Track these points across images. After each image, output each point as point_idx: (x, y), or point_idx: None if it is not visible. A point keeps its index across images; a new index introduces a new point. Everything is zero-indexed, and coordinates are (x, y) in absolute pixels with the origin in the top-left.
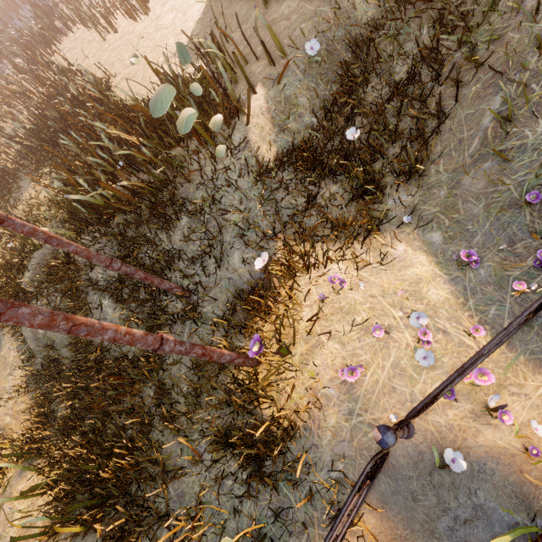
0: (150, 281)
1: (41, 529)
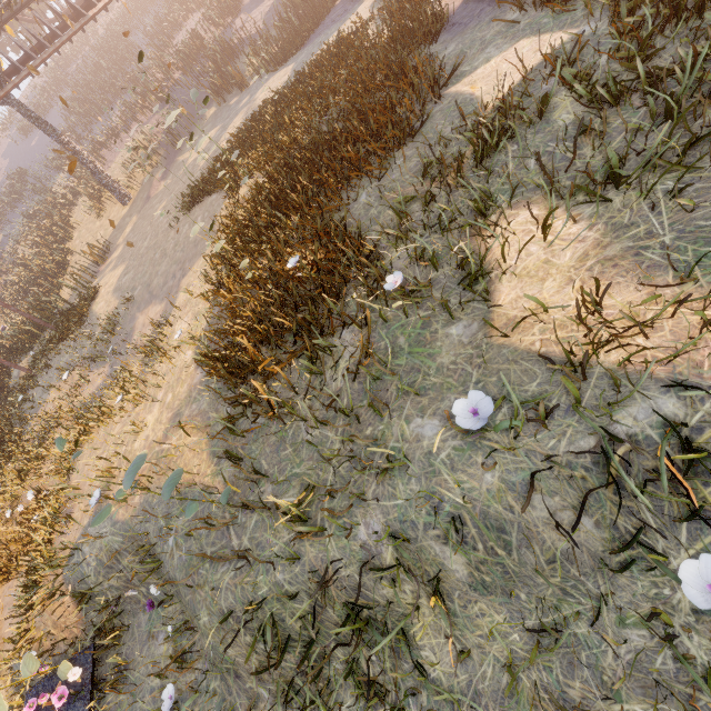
0: None
1: None
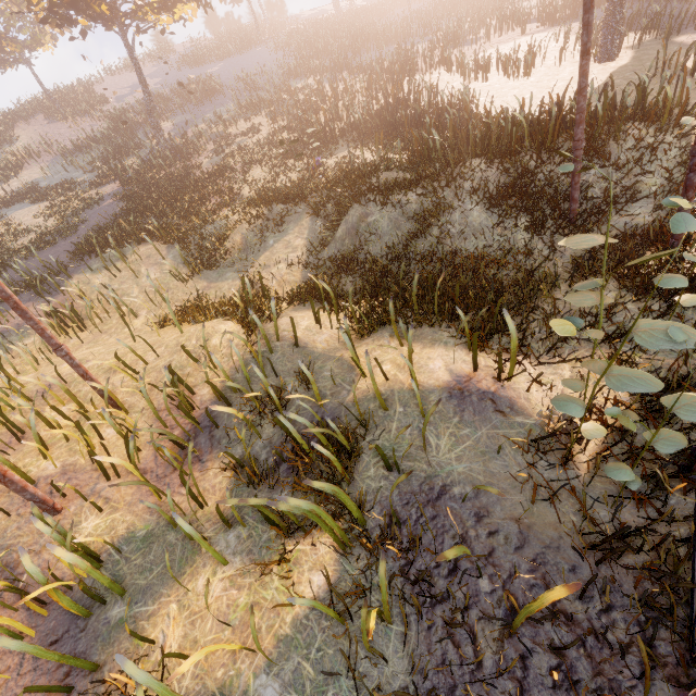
0: (577, 180)
1: (327, 340)
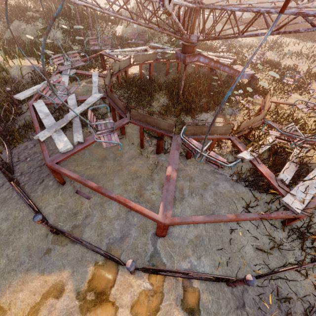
0: (81, 30)
1: (0, 59)
